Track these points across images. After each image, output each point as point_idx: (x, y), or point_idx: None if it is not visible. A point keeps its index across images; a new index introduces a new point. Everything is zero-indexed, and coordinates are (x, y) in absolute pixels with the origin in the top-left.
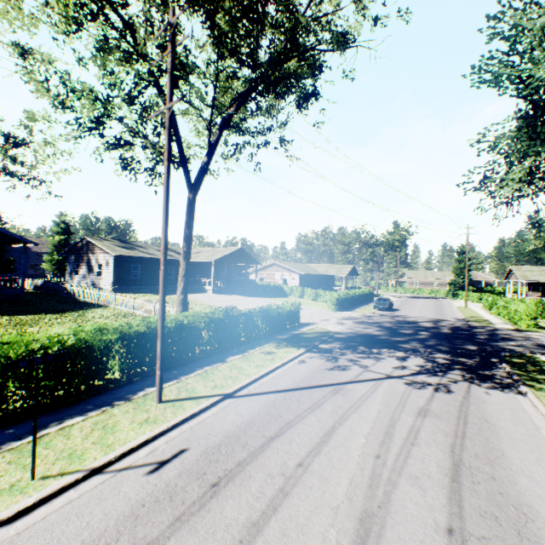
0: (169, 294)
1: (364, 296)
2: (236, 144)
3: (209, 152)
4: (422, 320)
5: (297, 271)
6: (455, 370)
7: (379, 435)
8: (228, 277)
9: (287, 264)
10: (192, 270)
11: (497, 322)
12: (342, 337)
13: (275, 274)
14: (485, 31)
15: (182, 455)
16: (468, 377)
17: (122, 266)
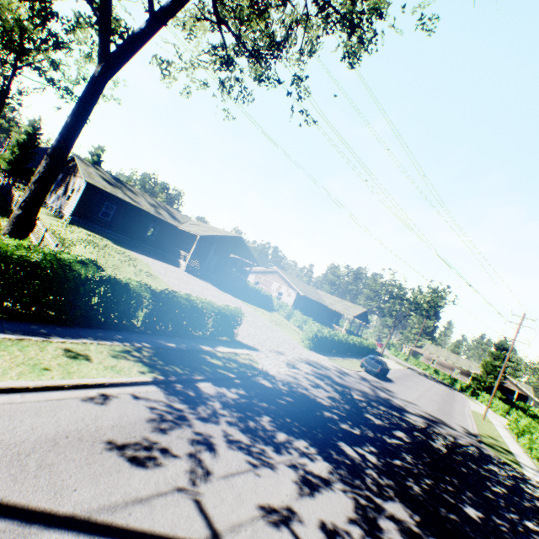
0: (130, 249)
1: (359, 348)
2: (228, 57)
3: (150, 14)
4: (414, 411)
5: (296, 288)
6: None
7: None
8: (220, 265)
9: (290, 278)
10: (179, 239)
11: (527, 464)
12: (262, 385)
13: (273, 283)
14: None
15: None
16: None
17: (92, 199)
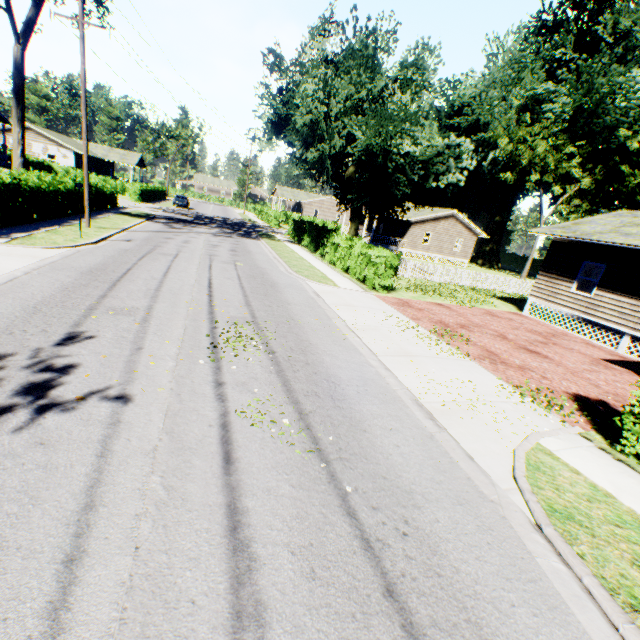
0: None
1: (160, 193)
2: None
3: (38, 6)
4: (215, 217)
5: (72, 148)
6: (235, 234)
7: (208, 242)
8: None
9: (51, 134)
10: None
11: (261, 223)
12: (164, 218)
13: (33, 145)
14: (264, 55)
15: (134, 240)
16: (241, 236)
17: None
